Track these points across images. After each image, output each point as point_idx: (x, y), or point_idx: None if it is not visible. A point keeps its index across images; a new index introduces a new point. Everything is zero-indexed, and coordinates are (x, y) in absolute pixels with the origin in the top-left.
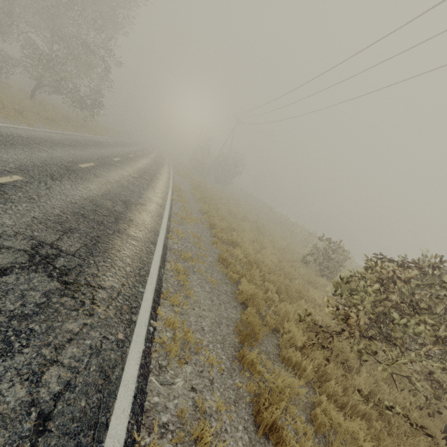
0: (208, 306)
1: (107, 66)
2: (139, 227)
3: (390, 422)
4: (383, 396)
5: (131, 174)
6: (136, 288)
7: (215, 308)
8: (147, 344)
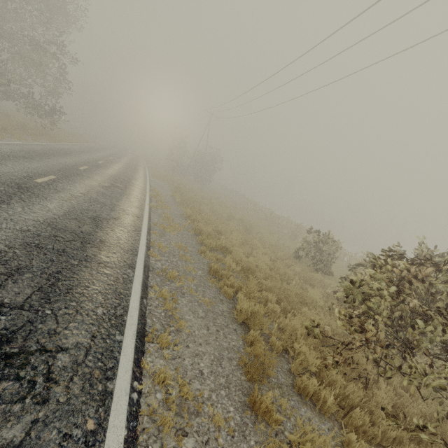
0: (204, 337)
1: (62, 65)
2: (112, 248)
3: (421, 442)
4: (407, 408)
5: (101, 184)
6: (111, 338)
7: (213, 338)
8: (131, 424)
